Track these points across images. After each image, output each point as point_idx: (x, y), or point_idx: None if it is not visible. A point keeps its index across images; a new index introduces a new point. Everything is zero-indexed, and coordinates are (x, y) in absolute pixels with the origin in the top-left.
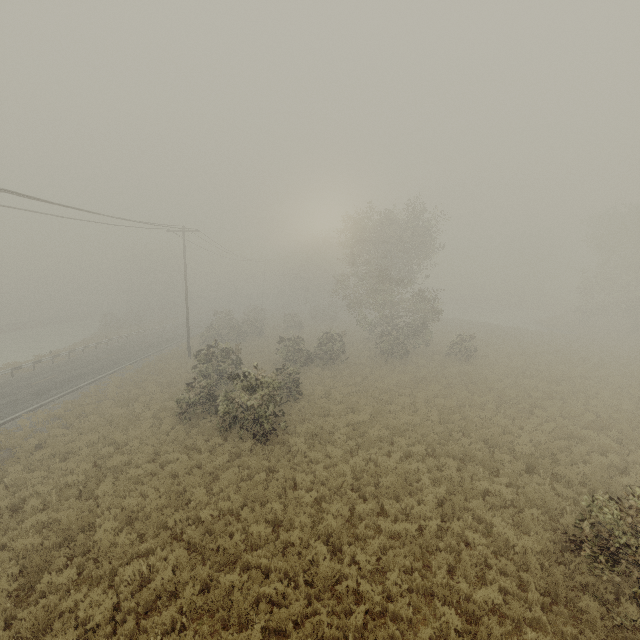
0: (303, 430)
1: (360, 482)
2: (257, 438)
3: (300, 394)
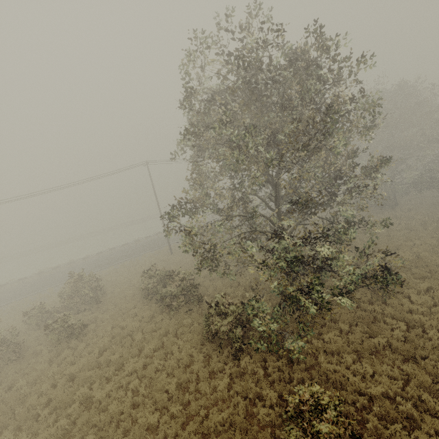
0: None
1: None
2: None
3: (59, 345)
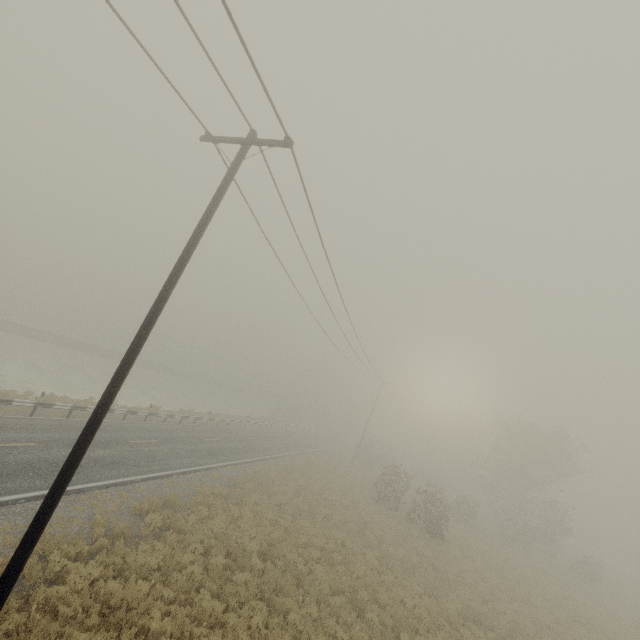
0: (456, 547)
1: (498, 588)
2: (432, 534)
3: (446, 527)
